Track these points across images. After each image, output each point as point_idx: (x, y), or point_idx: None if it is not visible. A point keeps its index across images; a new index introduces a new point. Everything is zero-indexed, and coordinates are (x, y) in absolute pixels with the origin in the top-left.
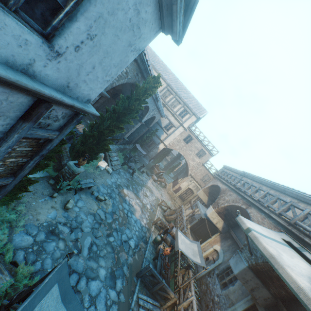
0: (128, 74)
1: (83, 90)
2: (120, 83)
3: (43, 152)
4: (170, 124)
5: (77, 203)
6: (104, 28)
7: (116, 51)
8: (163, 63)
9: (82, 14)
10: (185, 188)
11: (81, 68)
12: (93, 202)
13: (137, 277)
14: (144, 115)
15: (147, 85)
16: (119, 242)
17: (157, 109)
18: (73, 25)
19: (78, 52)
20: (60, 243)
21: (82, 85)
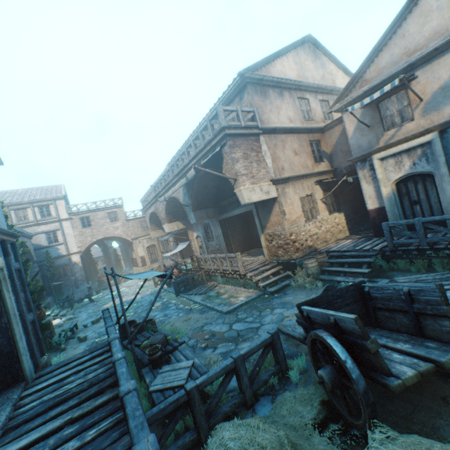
0: None
1: (3, 227)
2: None
3: (26, 282)
4: (50, 234)
5: (87, 335)
6: None
7: None
8: None
9: None
10: (145, 251)
11: None
12: (96, 326)
13: (178, 295)
14: None
15: None
16: (146, 307)
17: None
18: None
19: None
20: None
21: (1, 224)
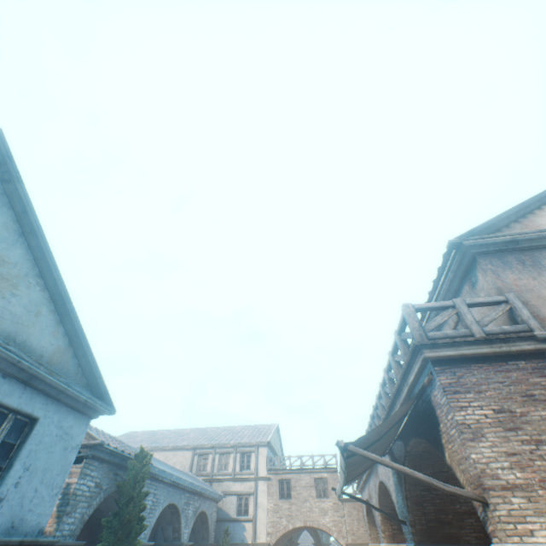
0: (100, 484)
1: (31, 521)
2: (96, 506)
3: None
4: (242, 498)
5: None
6: (37, 455)
7: (54, 462)
8: (171, 431)
9: (17, 459)
10: None
11: (24, 499)
12: None
13: None
14: (178, 527)
15: (134, 471)
16: None
17: (194, 494)
18: (11, 471)
19: (19, 486)
20: None
21: (28, 516)
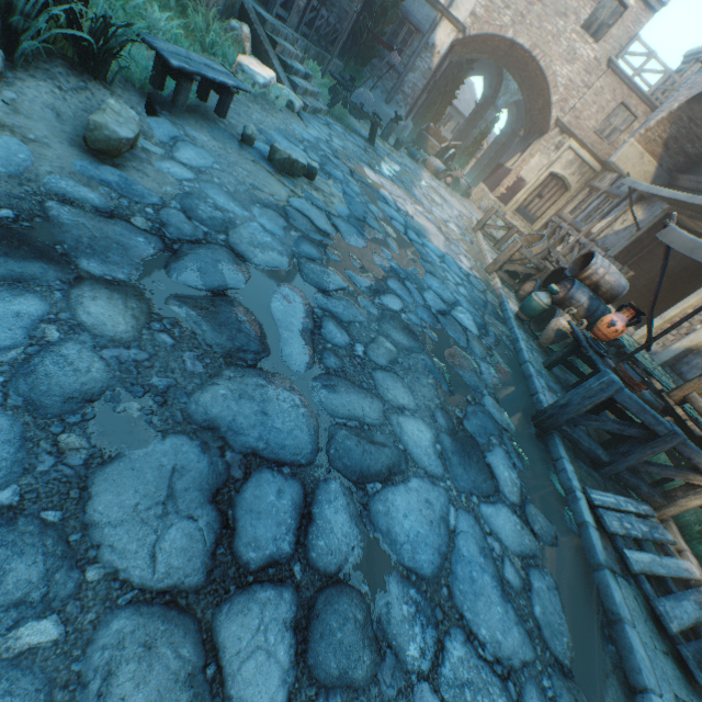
0: None
1: None
2: None
3: None
4: None
5: (174, 153)
6: None
7: None
8: None
9: None
10: (538, 178)
11: None
12: (261, 173)
13: (543, 429)
14: None
15: None
16: (423, 314)
17: None
18: None
19: None
20: (94, 303)
21: None
